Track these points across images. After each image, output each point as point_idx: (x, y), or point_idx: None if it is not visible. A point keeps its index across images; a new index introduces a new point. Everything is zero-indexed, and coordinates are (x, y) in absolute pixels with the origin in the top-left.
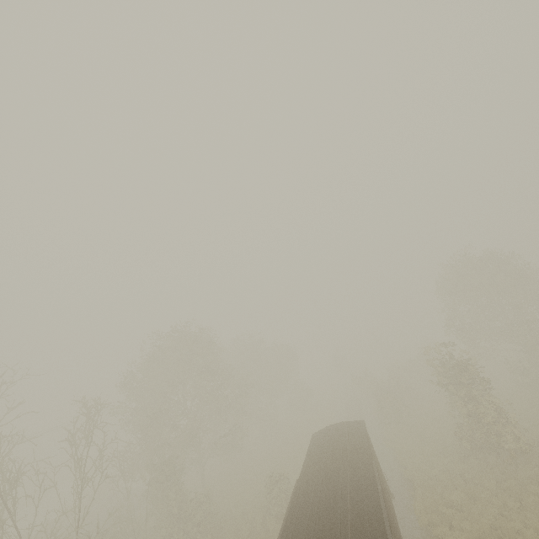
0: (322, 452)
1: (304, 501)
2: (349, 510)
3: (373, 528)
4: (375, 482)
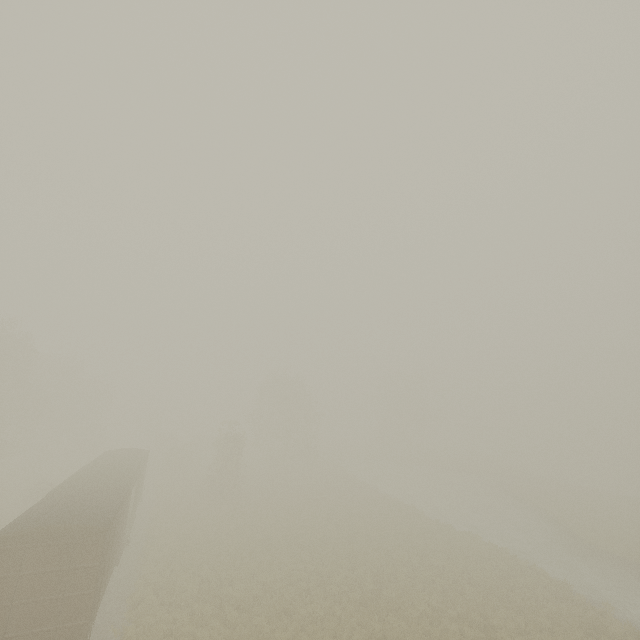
0: (112, 456)
1: (93, 467)
2: (121, 469)
3: (131, 474)
4: (140, 466)
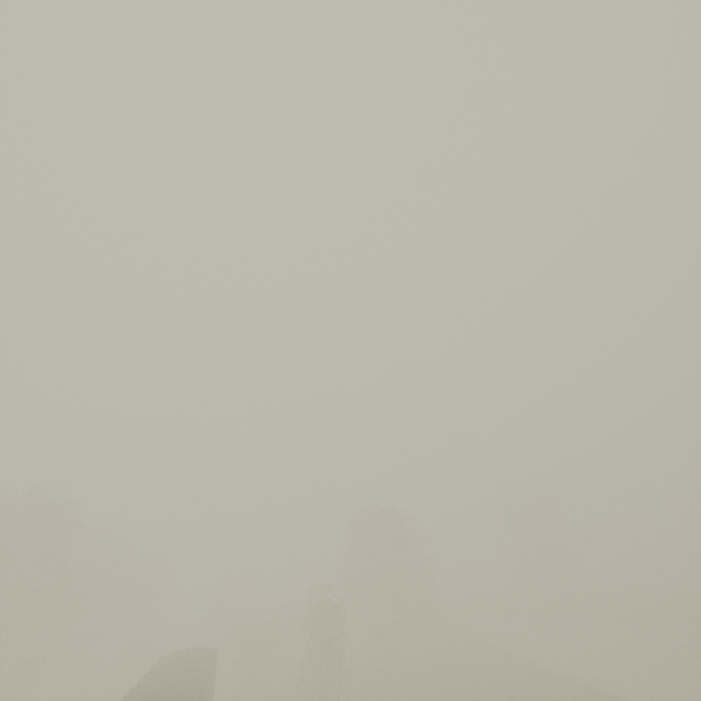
0: (166, 667)
1: (138, 696)
2: (178, 695)
3: None
4: (206, 684)
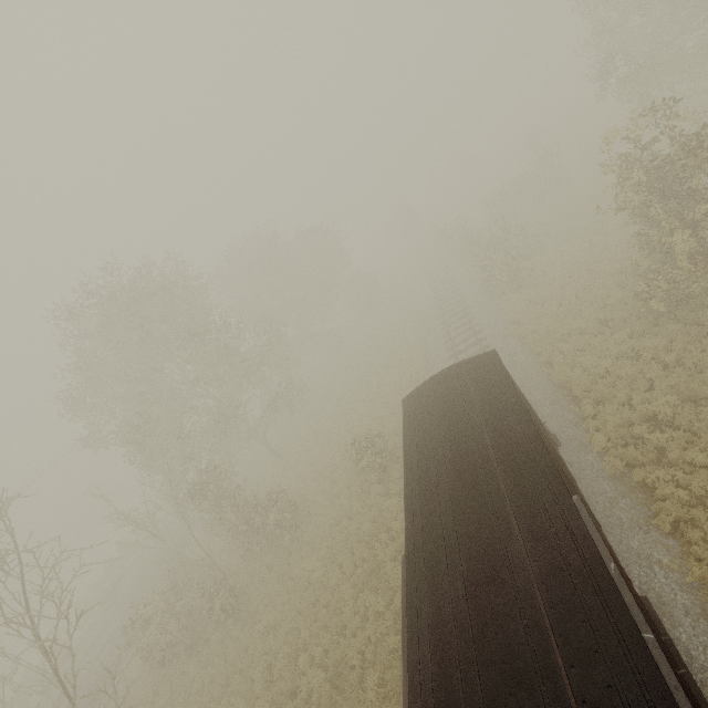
0: (436, 470)
1: (440, 684)
2: None
3: None
4: (623, 608)
